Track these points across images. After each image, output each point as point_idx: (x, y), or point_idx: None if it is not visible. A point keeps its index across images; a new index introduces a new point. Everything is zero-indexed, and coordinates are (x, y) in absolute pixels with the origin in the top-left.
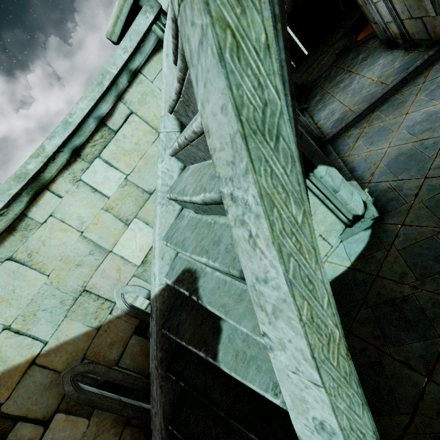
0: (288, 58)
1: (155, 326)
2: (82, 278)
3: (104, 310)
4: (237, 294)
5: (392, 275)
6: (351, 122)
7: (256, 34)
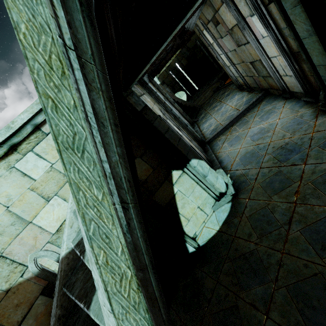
0: (112, 106)
1: (58, 286)
2: (1, 245)
3: (16, 273)
4: None
5: (244, 235)
6: (220, 131)
7: (68, 101)
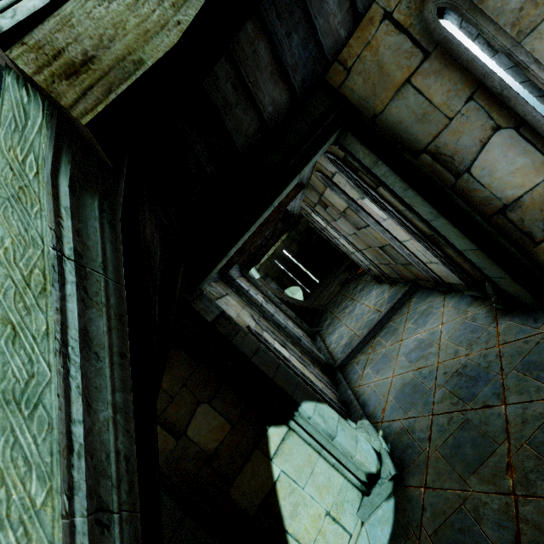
0: (121, 327)
1: None
2: None
3: None
4: None
5: None
6: (357, 347)
7: (37, 326)
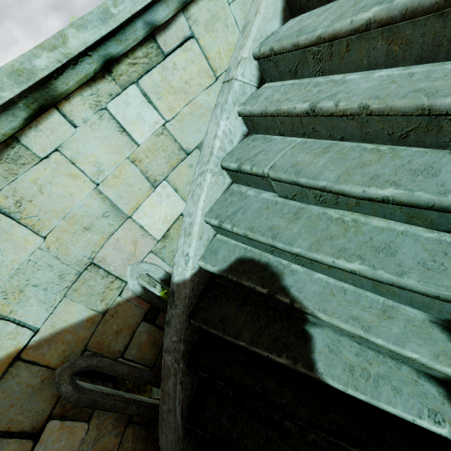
0: None
1: (181, 316)
2: (90, 246)
3: (113, 290)
4: (377, 309)
5: None
6: None
7: None
